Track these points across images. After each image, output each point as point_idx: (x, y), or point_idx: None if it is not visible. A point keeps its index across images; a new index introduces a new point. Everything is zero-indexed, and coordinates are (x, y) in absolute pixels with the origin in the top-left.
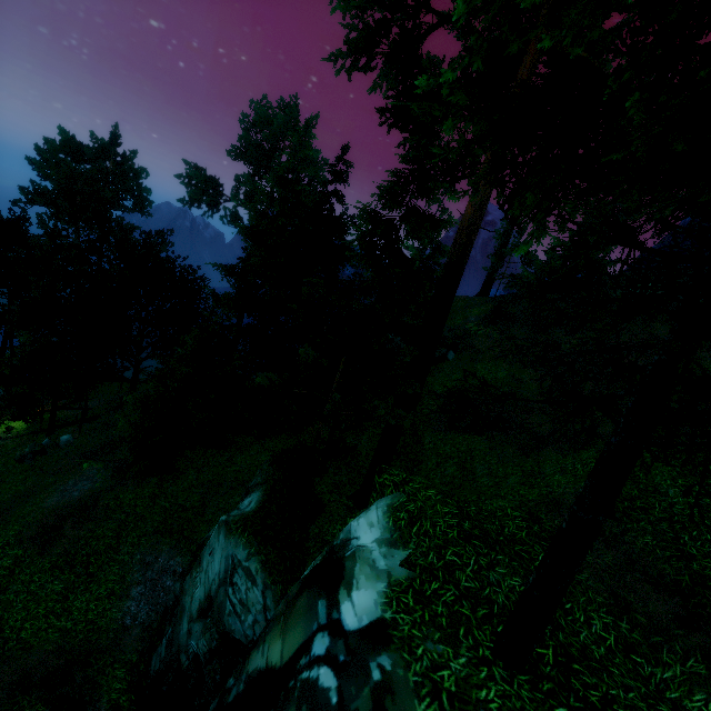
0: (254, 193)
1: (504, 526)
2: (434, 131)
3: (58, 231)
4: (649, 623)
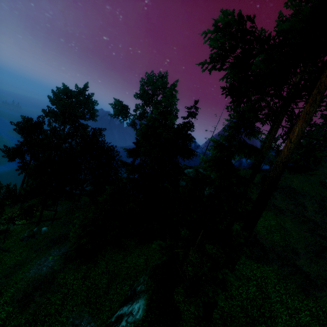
0: (144, 113)
1: None
2: (260, 104)
3: (56, 128)
4: None
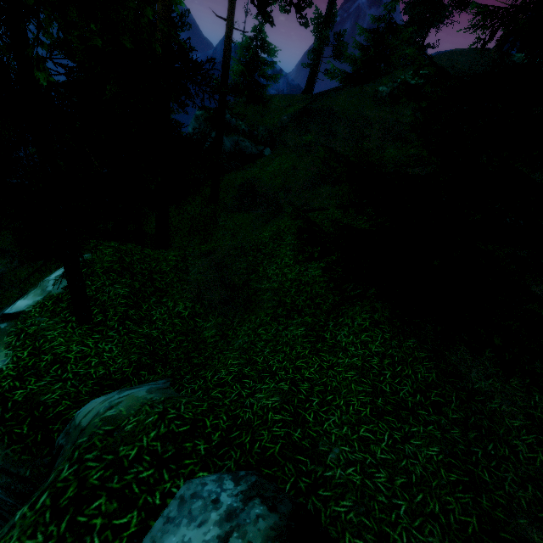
0: None
1: (159, 265)
2: None
3: None
4: (208, 304)
